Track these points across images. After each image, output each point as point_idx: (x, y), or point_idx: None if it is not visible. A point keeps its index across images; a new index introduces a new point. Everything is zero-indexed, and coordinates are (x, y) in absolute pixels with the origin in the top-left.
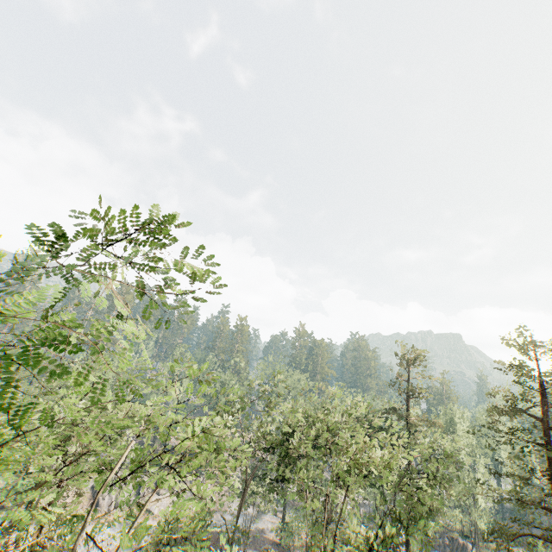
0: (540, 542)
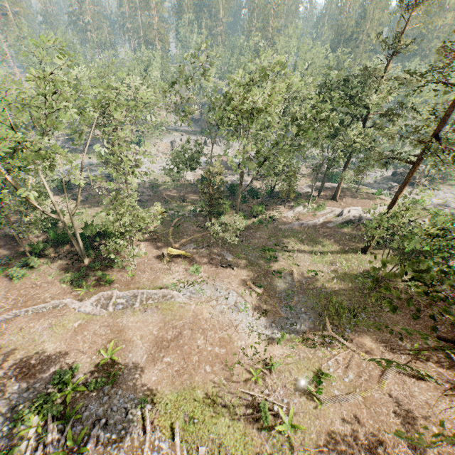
0: None
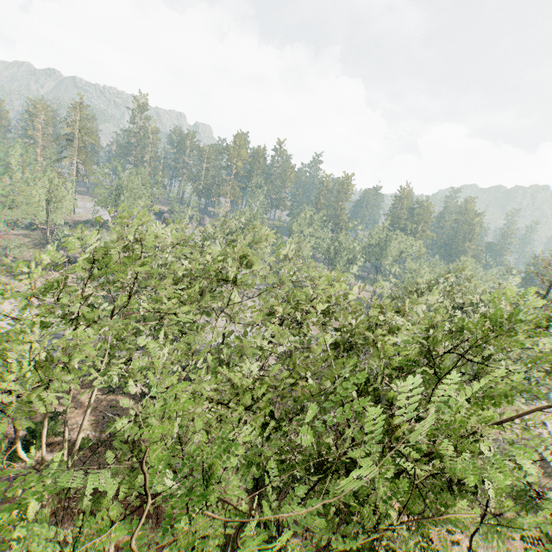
0: None
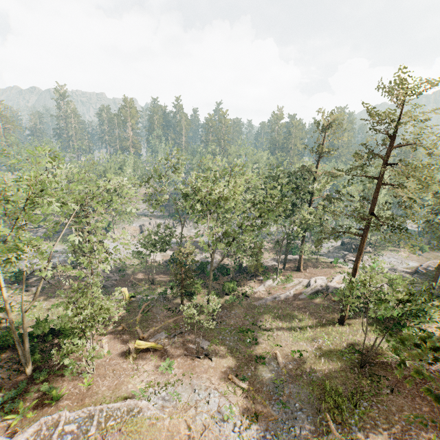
0: (427, 246)
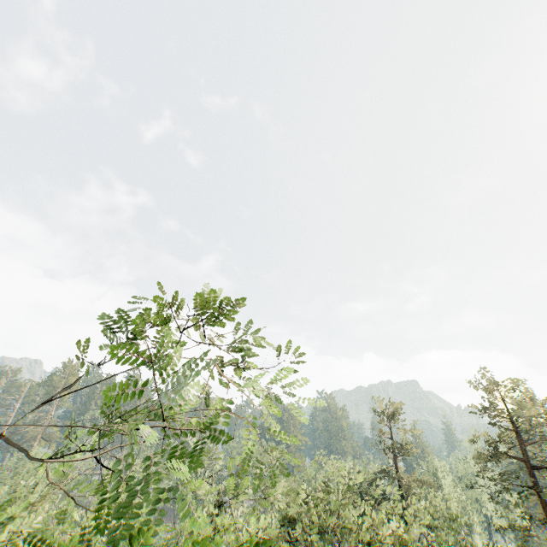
0: None
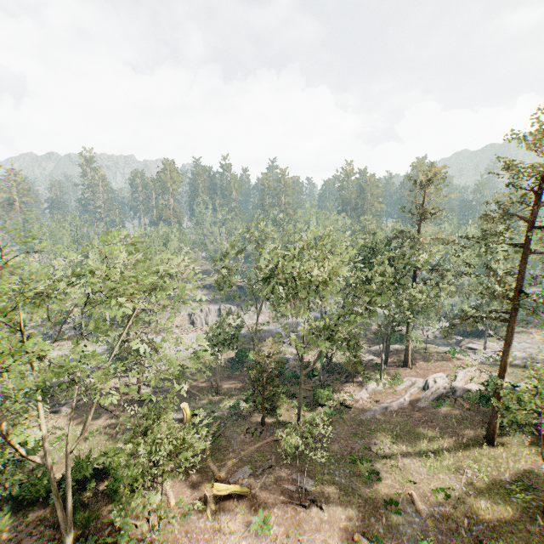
0: None
